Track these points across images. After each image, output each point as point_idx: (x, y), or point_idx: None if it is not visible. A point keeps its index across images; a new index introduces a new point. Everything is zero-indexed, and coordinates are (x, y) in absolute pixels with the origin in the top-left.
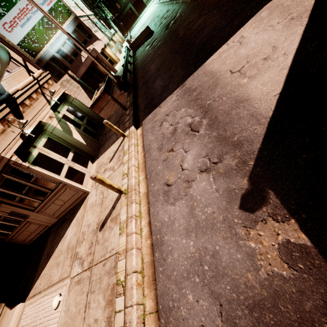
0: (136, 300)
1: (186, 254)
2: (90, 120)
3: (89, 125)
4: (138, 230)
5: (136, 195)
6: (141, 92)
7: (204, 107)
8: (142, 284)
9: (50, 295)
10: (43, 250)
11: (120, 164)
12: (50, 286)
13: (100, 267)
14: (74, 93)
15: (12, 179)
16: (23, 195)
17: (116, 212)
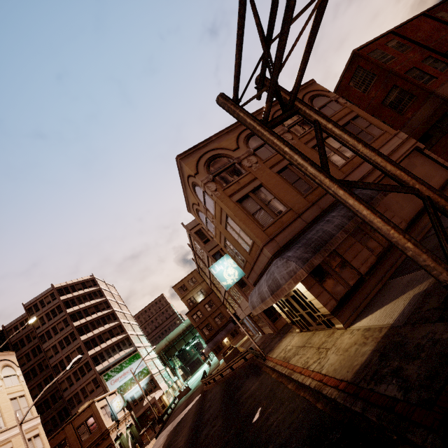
0: None
1: None
2: (136, 441)
3: (135, 443)
4: None
5: None
6: (166, 424)
7: (173, 424)
8: None
9: None
10: None
11: None
12: None
13: None
14: None
15: None
16: None
17: None
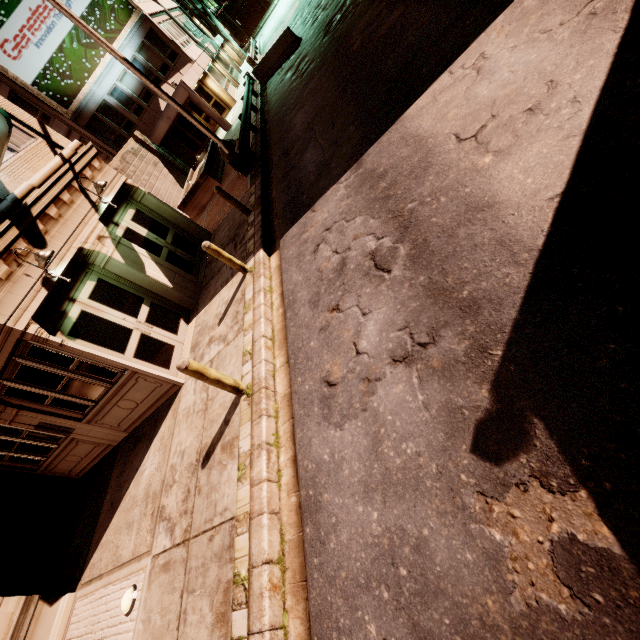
0: (269, 620)
1: (364, 536)
2: (179, 235)
3: (178, 246)
4: (273, 474)
5: (268, 400)
6: (277, 174)
7: (402, 217)
8: (282, 586)
9: (117, 584)
10: (103, 493)
11: (239, 331)
12: (118, 568)
13: (204, 543)
14: (148, 176)
15: (34, 367)
16: (59, 393)
17: (231, 432)
